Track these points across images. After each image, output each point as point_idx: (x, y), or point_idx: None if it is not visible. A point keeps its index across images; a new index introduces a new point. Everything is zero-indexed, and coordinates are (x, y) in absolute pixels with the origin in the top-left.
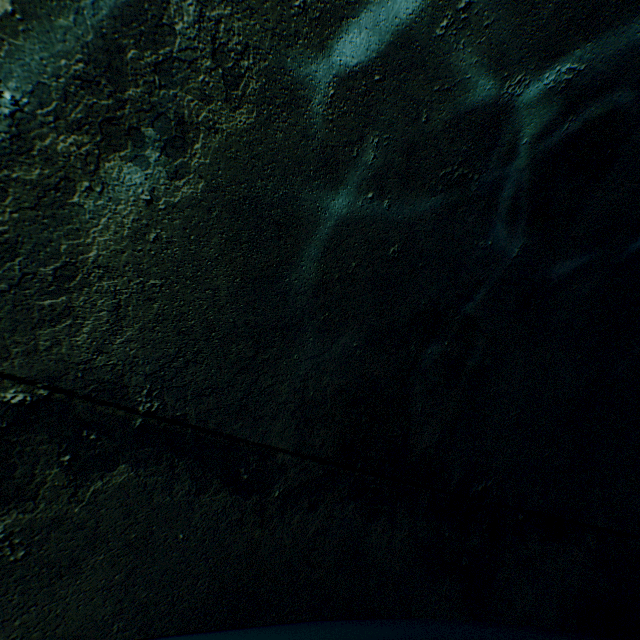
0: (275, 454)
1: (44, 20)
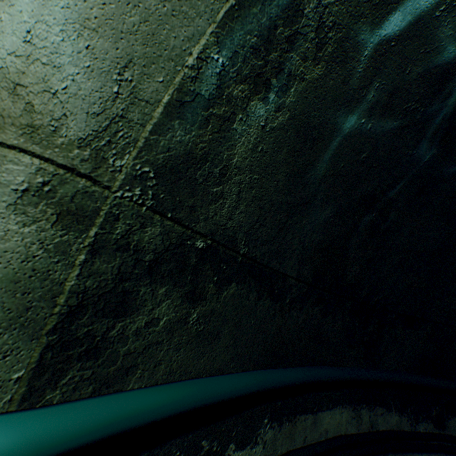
0: (288, 279)
1: (246, 9)
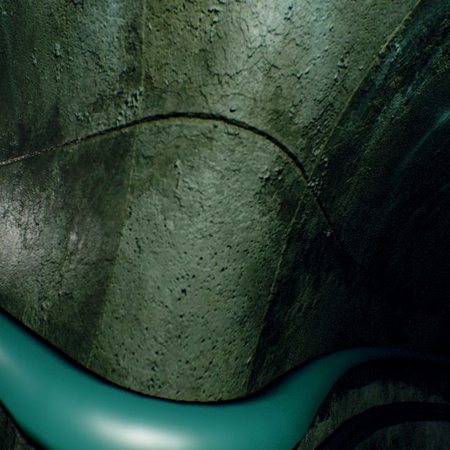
0: (356, 266)
1: None
